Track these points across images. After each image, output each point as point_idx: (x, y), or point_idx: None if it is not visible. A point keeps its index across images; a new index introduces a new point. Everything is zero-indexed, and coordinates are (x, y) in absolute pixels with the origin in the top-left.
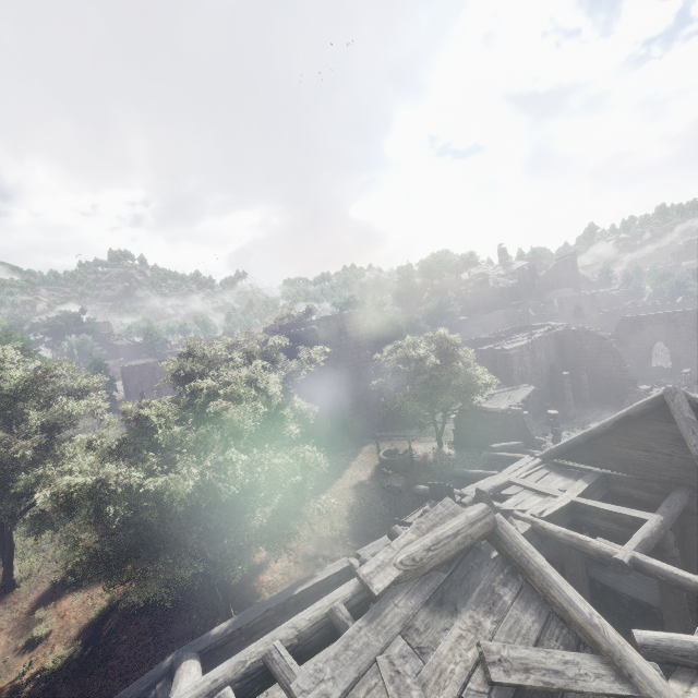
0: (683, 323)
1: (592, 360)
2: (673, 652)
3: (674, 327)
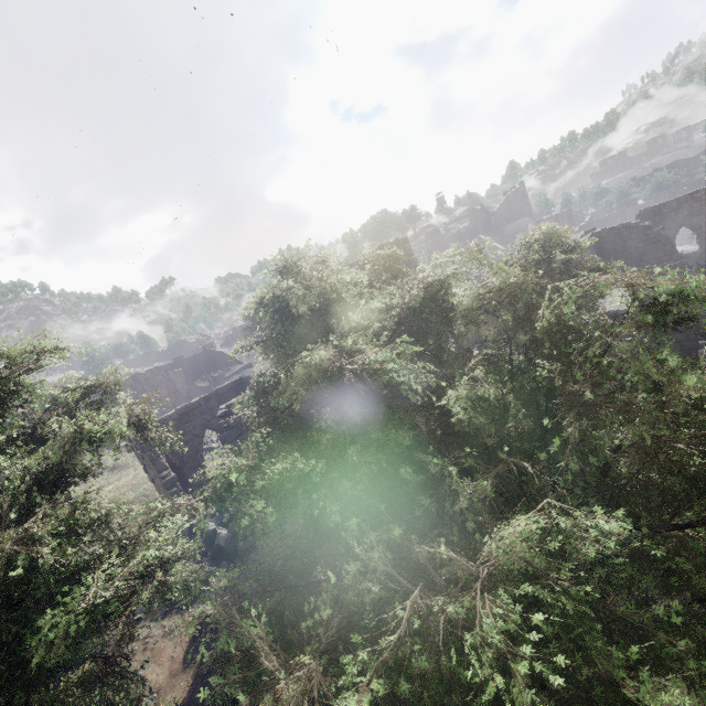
0: None
1: (638, 256)
2: None
3: (699, 208)
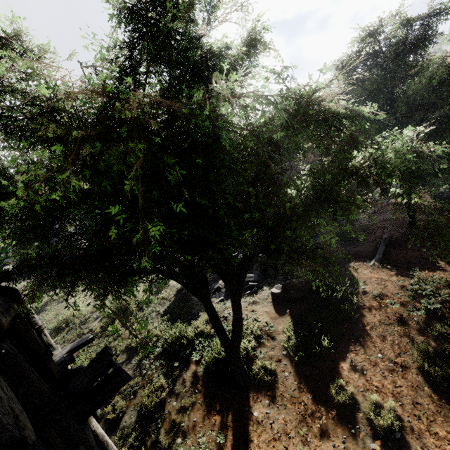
0: None
1: None
2: None
3: None
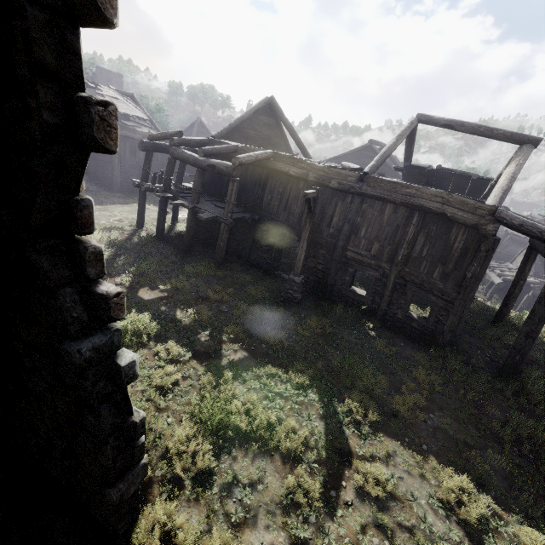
0: None
1: None
2: None
3: None
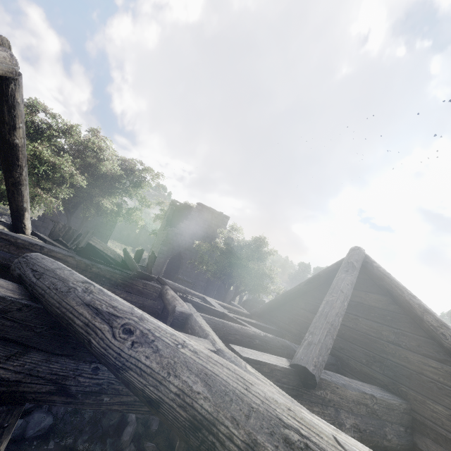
0: None
1: None
2: (34, 266)
3: None
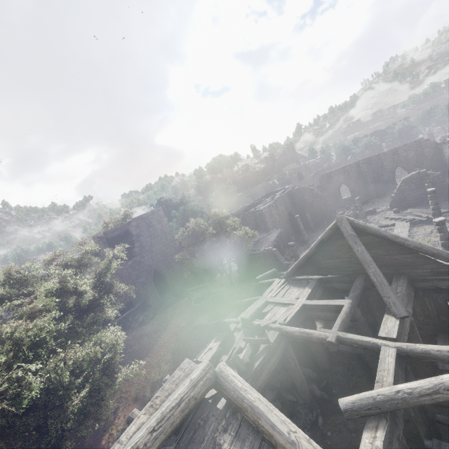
0: (351, 171)
1: (310, 204)
2: (363, 409)
3: (347, 174)
